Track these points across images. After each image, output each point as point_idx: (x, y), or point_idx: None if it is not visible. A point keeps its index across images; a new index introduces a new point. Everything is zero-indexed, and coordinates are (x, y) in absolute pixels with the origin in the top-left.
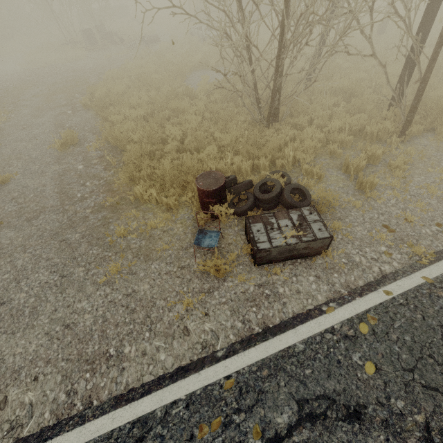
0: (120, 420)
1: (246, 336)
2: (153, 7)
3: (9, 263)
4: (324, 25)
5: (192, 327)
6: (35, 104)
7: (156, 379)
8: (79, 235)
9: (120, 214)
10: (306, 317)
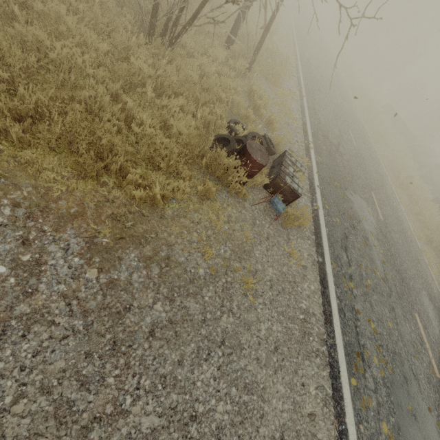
0: (338, 322)
1: (315, 244)
2: None
3: None
4: None
5: (304, 263)
6: None
7: (323, 297)
8: (161, 304)
9: (159, 238)
10: (317, 216)
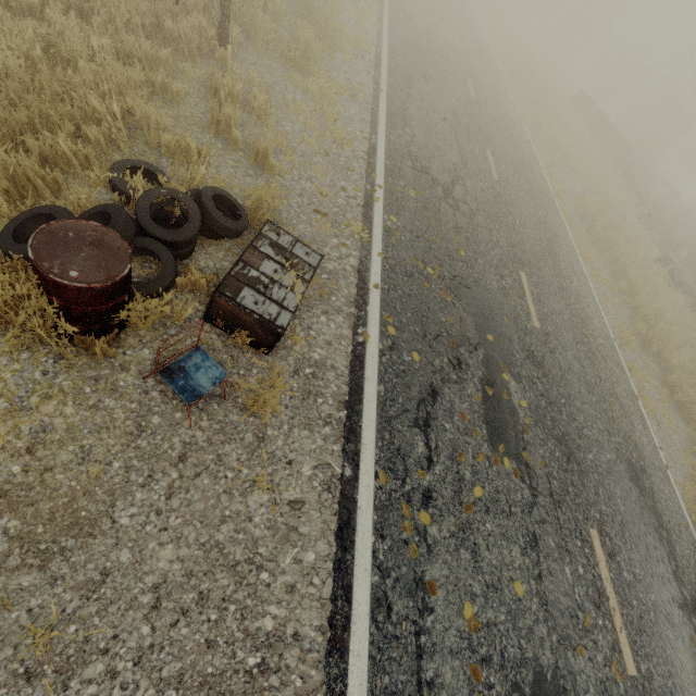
0: (364, 641)
1: (343, 432)
2: None
3: None
4: None
5: (297, 494)
6: None
7: (336, 575)
8: None
9: None
10: (360, 361)
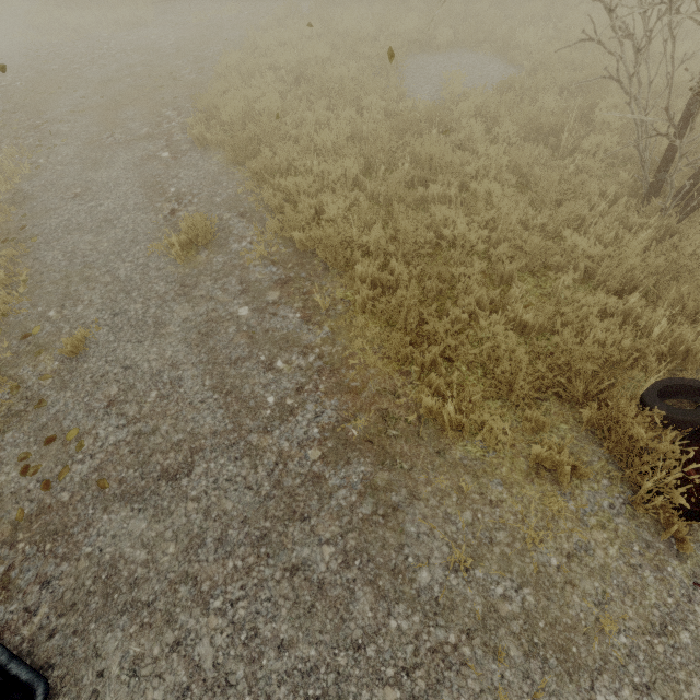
0: None
1: None
2: None
3: (175, 652)
4: None
5: None
6: (83, 133)
7: None
8: (332, 553)
9: (409, 475)
10: None
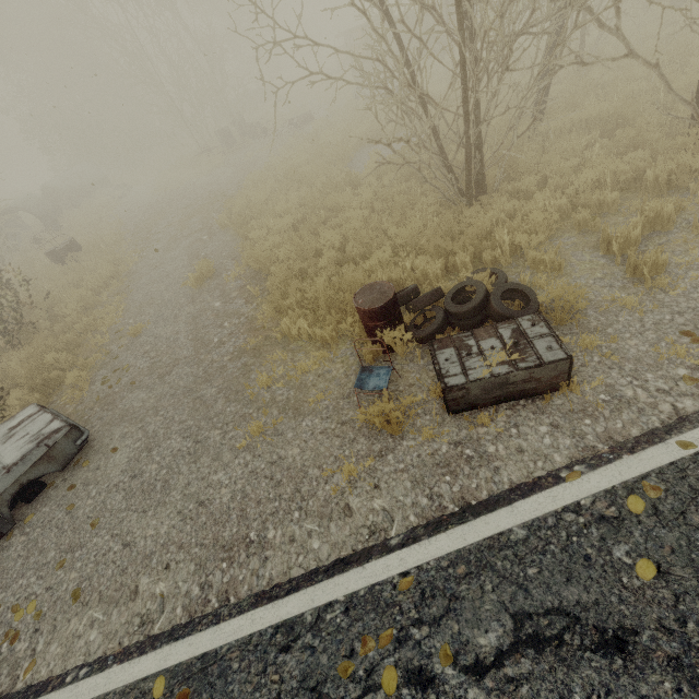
0: (261, 622)
1: (434, 518)
2: (286, 83)
3: (140, 429)
4: (534, 34)
5: (355, 505)
6: (168, 236)
7: (306, 574)
8: (215, 390)
9: (264, 358)
10: (531, 488)
